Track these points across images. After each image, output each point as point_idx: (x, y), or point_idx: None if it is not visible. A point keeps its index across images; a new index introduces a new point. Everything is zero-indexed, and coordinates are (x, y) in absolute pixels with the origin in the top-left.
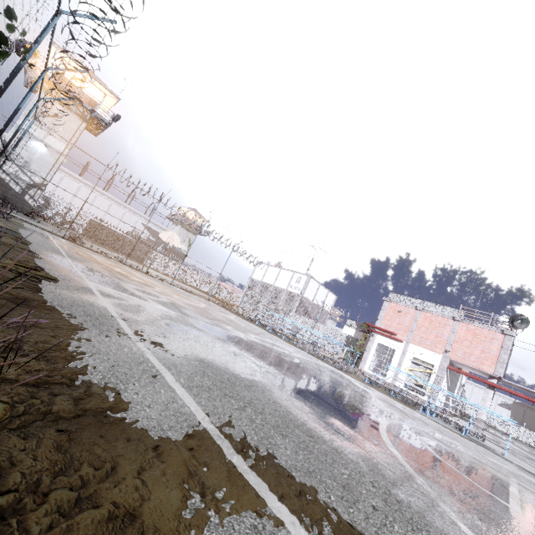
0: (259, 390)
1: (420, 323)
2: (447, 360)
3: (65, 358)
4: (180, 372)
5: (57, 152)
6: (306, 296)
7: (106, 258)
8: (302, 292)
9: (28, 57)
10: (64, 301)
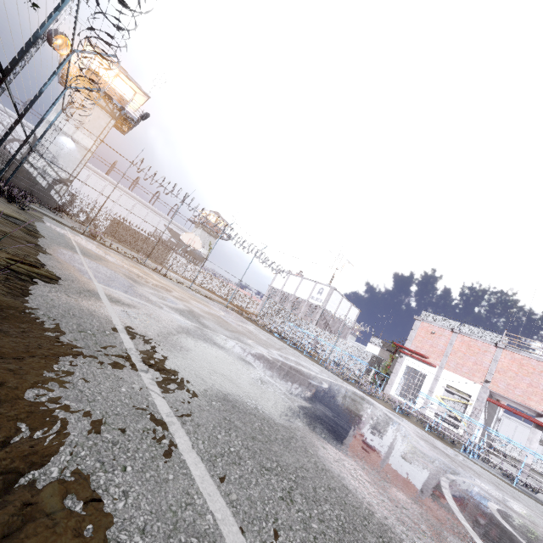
0: (300, 447)
1: (457, 348)
2: (487, 391)
3: (15, 417)
4: (199, 426)
5: (84, 148)
6: (328, 308)
7: (125, 258)
8: (323, 305)
9: (48, 25)
10: (55, 309)
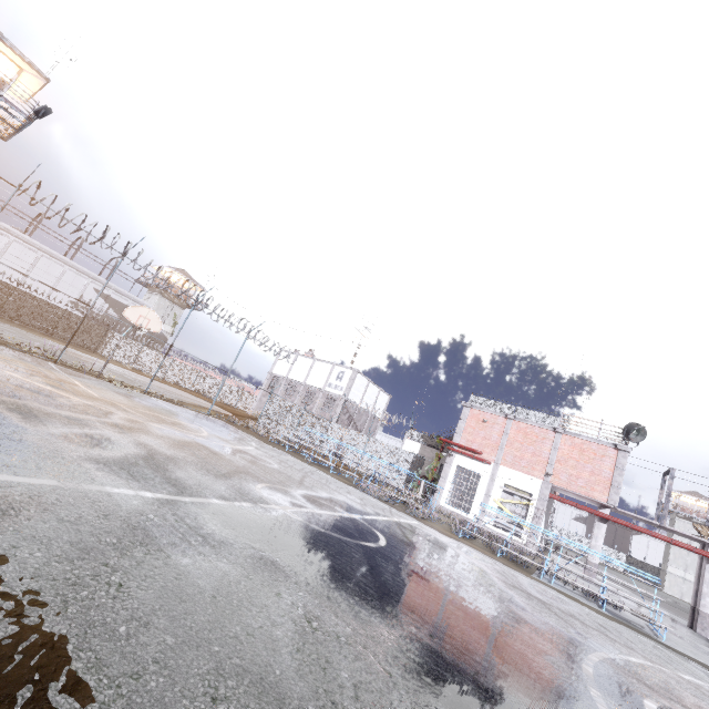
0: None
1: (513, 437)
2: (549, 487)
3: None
4: None
5: None
6: (351, 398)
7: (16, 354)
8: (345, 394)
9: None
10: None
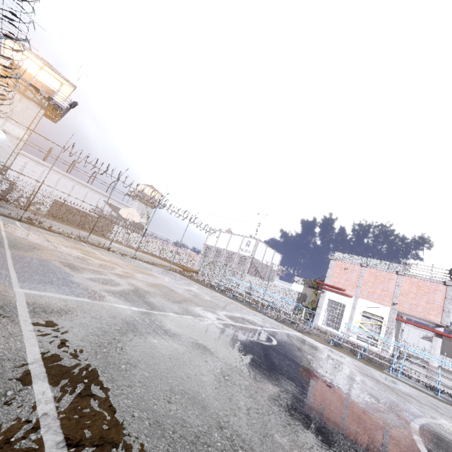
0: None
1: (366, 279)
2: (395, 312)
3: None
4: None
5: (16, 138)
6: (256, 257)
7: (65, 239)
8: (252, 255)
9: None
10: None
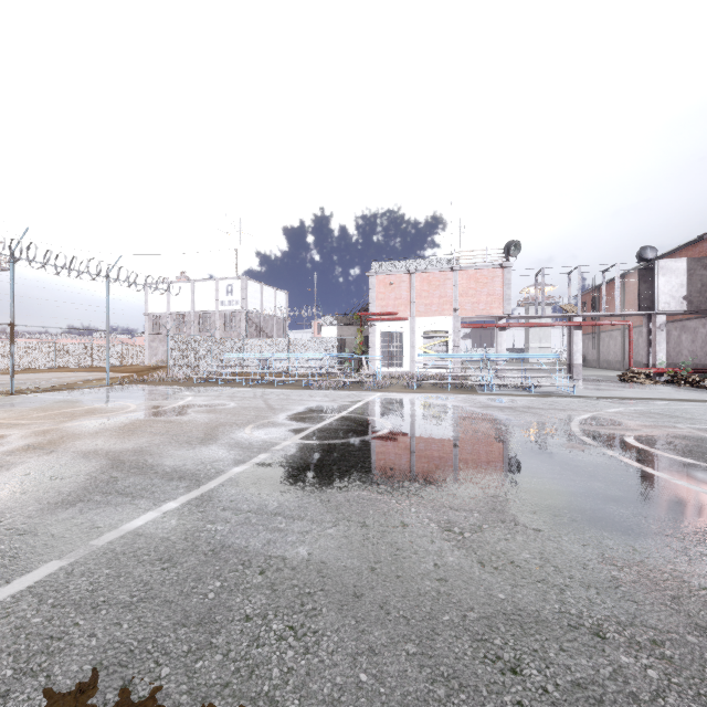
0: None
1: (419, 289)
2: (459, 320)
3: None
4: None
5: None
6: (251, 308)
7: None
8: (243, 306)
9: None
10: None
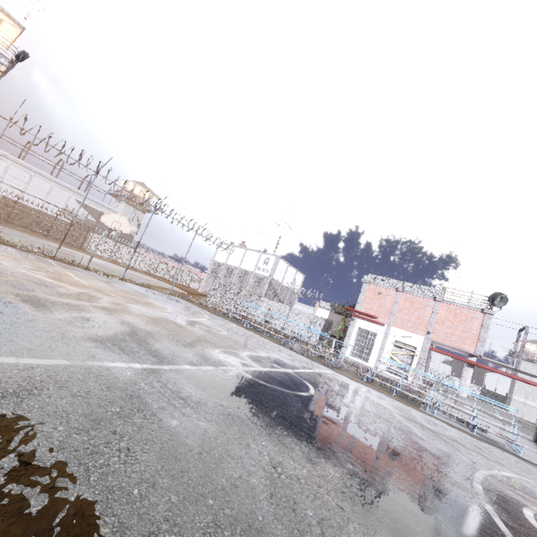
0: None
1: (401, 305)
2: (429, 342)
3: None
4: None
5: None
6: (275, 278)
7: (23, 254)
8: (271, 275)
9: None
10: None
